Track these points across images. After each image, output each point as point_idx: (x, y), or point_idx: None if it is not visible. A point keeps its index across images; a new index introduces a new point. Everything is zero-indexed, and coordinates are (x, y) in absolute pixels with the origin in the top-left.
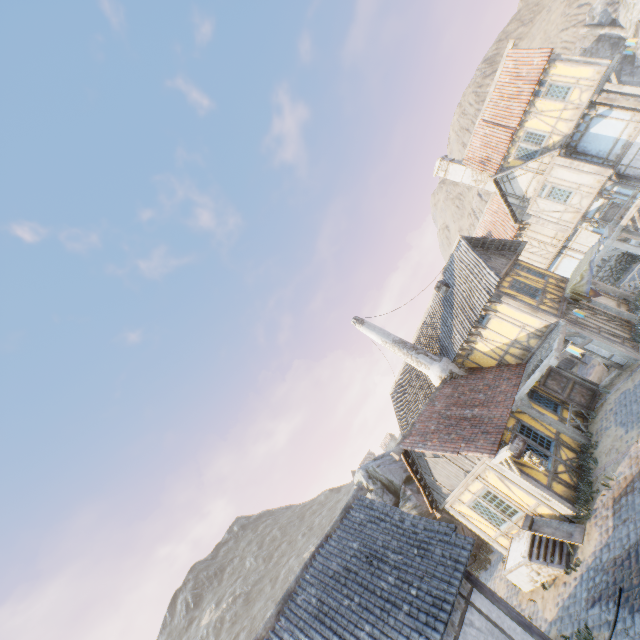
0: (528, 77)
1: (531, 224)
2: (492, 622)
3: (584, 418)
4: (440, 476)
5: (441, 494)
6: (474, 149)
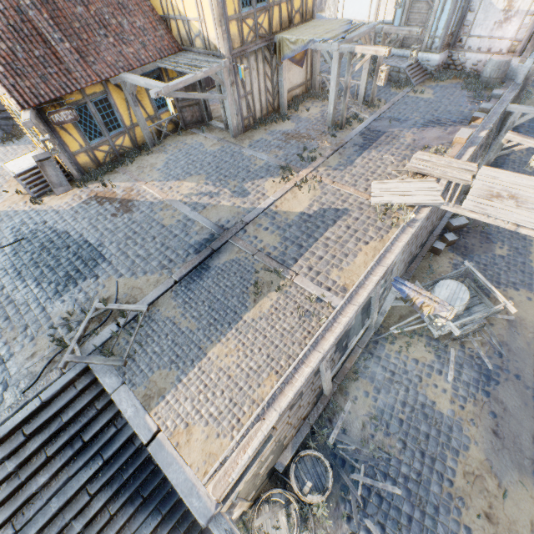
0: None
1: None
2: None
3: (178, 128)
4: None
5: None
6: None
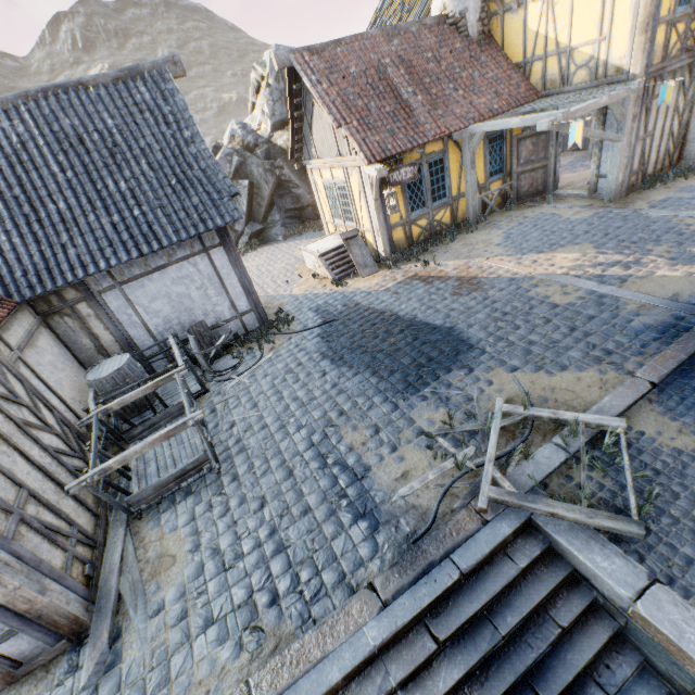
0: None
1: None
2: (217, 275)
3: (504, 204)
4: (317, 135)
5: (310, 152)
6: None
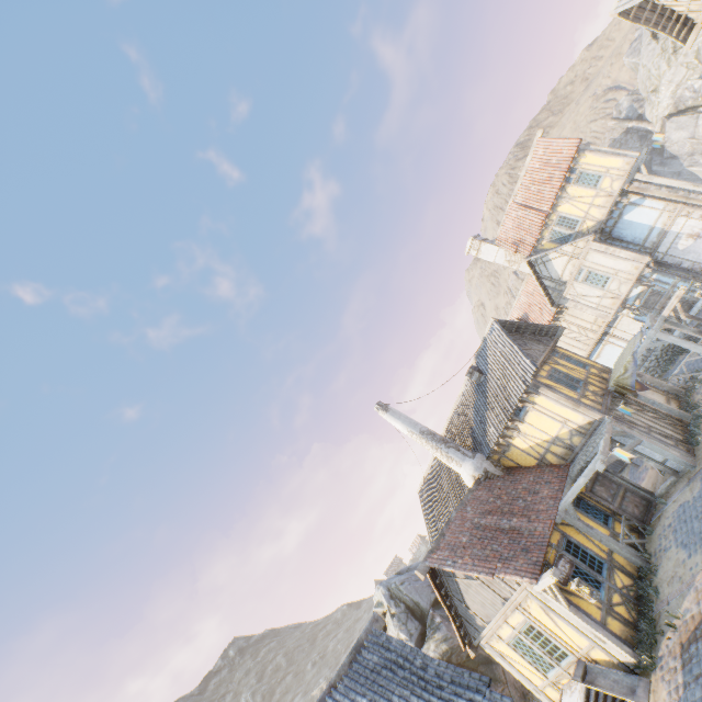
0: (558, 164)
1: (569, 308)
2: None
3: (640, 533)
4: (473, 603)
5: (475, 626)
6: (507, 230)
